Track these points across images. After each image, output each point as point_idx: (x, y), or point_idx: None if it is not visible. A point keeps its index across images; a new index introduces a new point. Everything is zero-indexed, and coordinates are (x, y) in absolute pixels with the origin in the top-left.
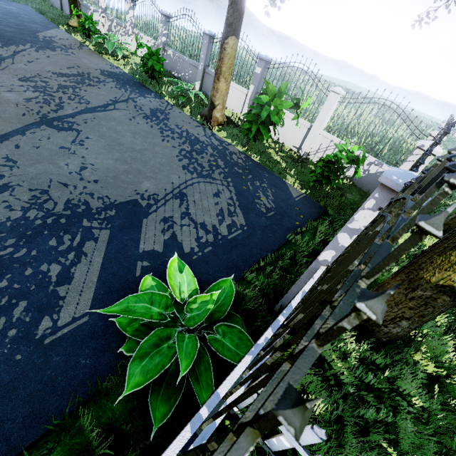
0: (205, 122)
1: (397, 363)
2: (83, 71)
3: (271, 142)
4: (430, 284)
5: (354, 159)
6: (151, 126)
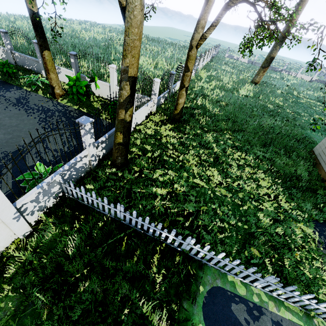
0: (52, 97)
1: (135, 172)
2: None
3: (95, 98)
4: (116, 144)
5: None
6: (19, 110)
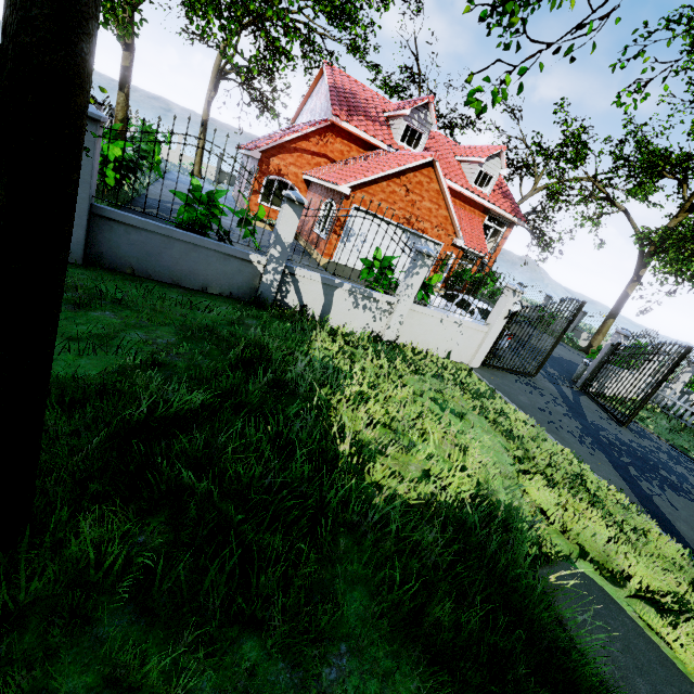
0: (584, 353)
1: None
2: None
3: None
4: None
5: (688, 380)
6: (563, 347)
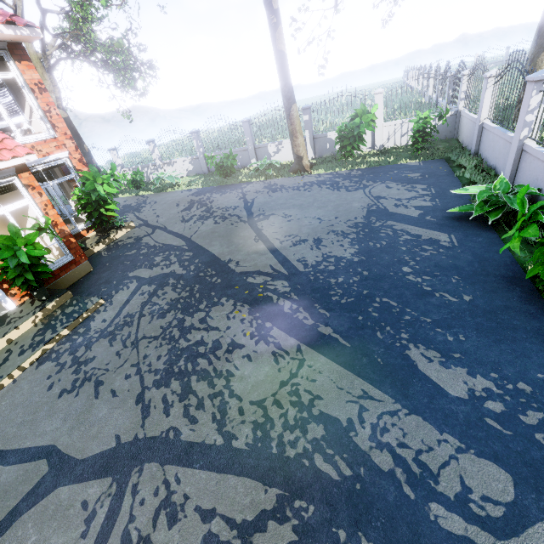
0: (302, 172)
1: None
2: (187, 202)
3: (349, 157)
4: None
5: (441, 115)
6: (287, 192)
